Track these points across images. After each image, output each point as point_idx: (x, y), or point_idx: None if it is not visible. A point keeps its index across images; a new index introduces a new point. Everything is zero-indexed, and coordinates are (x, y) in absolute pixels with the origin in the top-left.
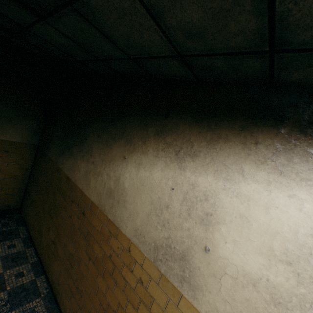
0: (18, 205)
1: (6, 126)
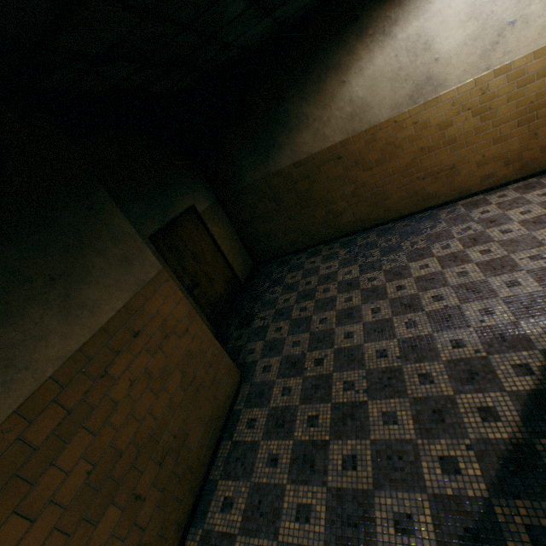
0: (251, 262)
1: (196, 196)
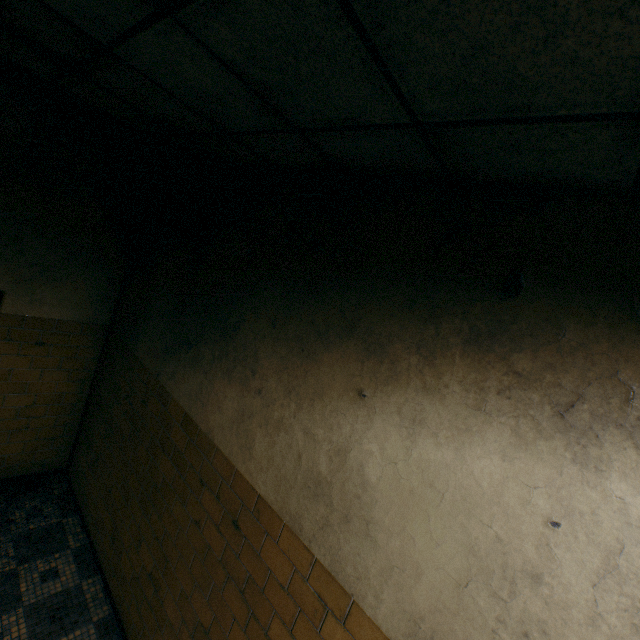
0: (63, 461)
1: (40, 287)
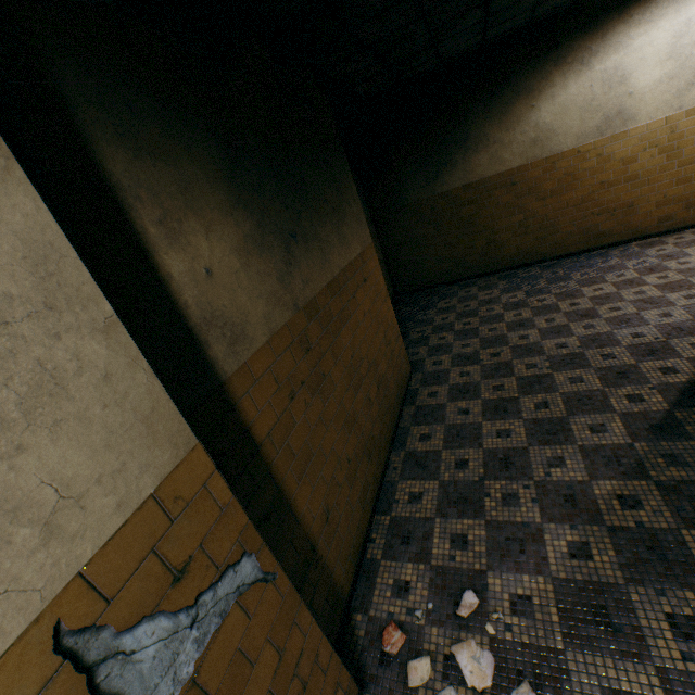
0: (392, 291)
1: None
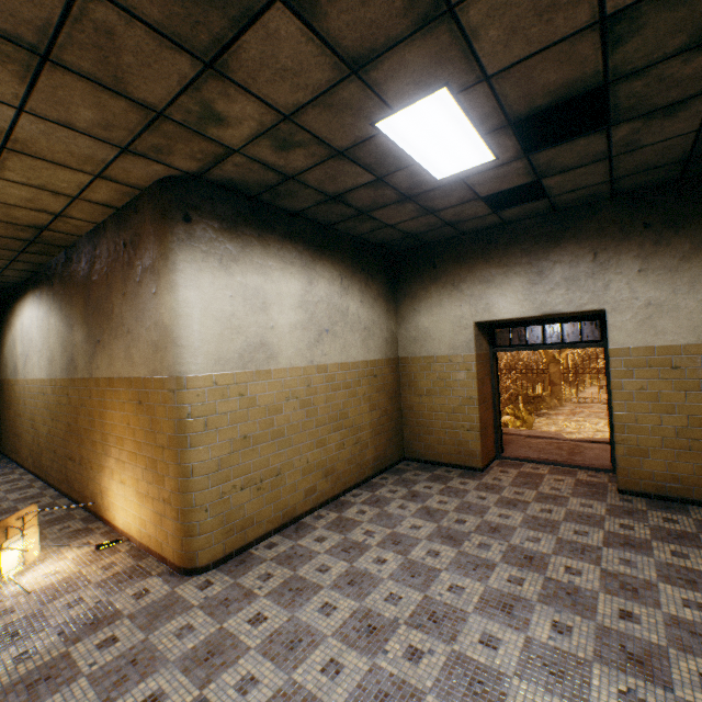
0: None
1: None
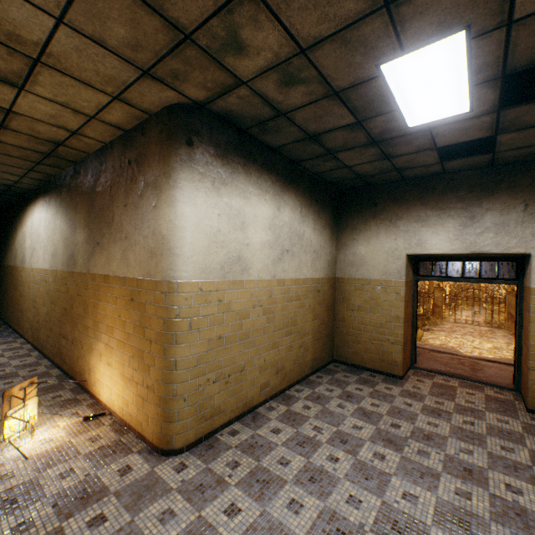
0: None
1: None
